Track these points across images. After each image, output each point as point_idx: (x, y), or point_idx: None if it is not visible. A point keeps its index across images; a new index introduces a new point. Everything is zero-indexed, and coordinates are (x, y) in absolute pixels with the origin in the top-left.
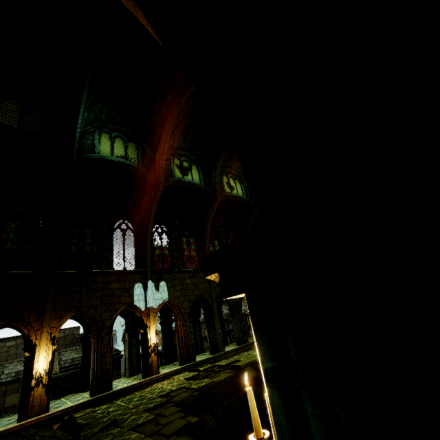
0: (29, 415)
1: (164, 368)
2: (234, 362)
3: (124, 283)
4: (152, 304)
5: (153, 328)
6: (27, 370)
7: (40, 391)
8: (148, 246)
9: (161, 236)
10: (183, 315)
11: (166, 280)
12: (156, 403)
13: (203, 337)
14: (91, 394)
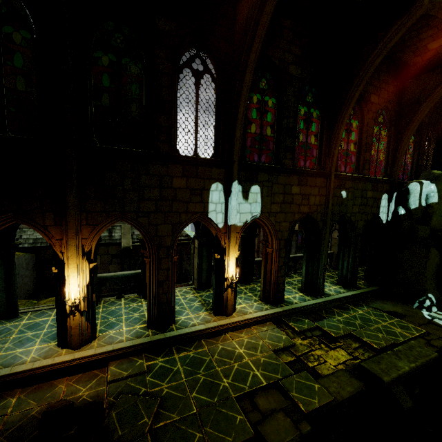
0: (68, 343)
1: (239, 292)
2: (348, 335)
3: (194, 180)
4: (235, 220)
5: (233, 256)
6: (58, 290)
7: (78, 320)
8: (239, 115)
9: (263, 98)
10: (278, 242)
11: (262, 184)
12: (235, 436)
13: (291, 257)
14: (148, 325)
